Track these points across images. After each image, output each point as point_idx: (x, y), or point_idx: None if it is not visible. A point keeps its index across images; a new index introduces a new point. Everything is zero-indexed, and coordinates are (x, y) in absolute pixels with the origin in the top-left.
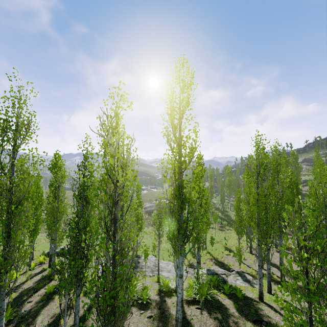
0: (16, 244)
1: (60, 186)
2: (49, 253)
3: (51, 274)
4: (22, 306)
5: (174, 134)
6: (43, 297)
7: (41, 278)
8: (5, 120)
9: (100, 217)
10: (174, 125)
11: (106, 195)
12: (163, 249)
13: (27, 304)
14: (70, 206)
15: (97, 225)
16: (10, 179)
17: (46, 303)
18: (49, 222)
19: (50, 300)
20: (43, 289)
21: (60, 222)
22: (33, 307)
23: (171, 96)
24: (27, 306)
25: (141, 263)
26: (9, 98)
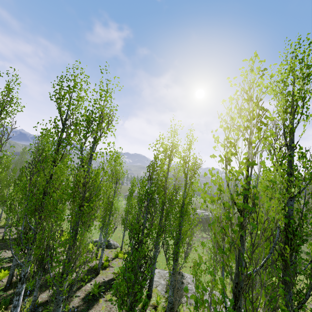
0: (81, 246)
1: (117, 182)
2: (98, 244)
3: (98, 269)
4: (70, 299)
5: (286, 140)
6: (89, 295)
7: (89, 269)
8: (92, 111)
9: (228, 272)
10: (286, 128)
11: (242, 233)
12: (203, 269)
13: (75, 299)
14: (123, 203)
15: (139, 224)
16: (88, 173)
17: (91, 304)
18: (104, 215)
19: (95, 302)
20: (89, 284)
21: (112, 217)
22: (80, 305)
23: (276, 90)
24: (75, 301)
25: (186, 285)
26: (97, 92)
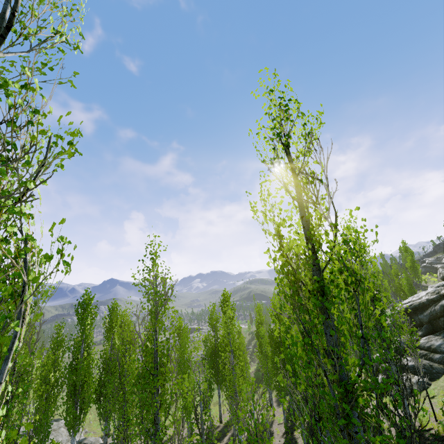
0: None
1: None
2: None
3: None
4: None
5: None
6: None
7: None
8: None
9: None
10: None
11: None
12: None
13: None
14: None
15: None
16: None
17: None
18: None
19: None
20: None
21: None
22: None
23: None
24: None
25: None
26: None
